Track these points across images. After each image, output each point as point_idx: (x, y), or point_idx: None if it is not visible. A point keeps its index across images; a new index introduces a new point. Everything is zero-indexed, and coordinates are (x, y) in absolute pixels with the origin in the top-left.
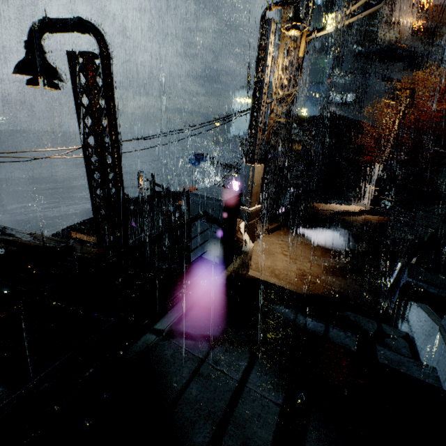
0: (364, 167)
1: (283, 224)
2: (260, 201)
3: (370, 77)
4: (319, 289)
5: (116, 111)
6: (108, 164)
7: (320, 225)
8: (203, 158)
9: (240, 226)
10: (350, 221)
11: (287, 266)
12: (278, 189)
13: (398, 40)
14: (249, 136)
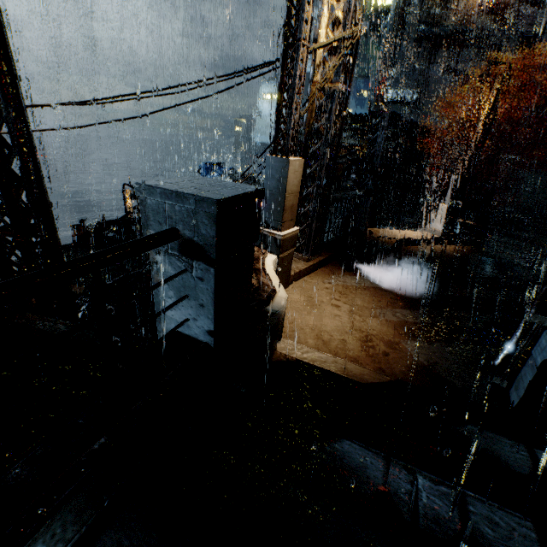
0: (423, 184)
1: (331, 257)
2: (297, 222)
3: (433, 67)
4: (396, 365)
5: (4, 26)
6: (4, 142)
7: (381, 258)
8: (217, 169)
9: (265, 262)
10: (420, 252)
11: (341, 325)
12: (324, 204)
13: (469, 18)
14: (278, 104)
